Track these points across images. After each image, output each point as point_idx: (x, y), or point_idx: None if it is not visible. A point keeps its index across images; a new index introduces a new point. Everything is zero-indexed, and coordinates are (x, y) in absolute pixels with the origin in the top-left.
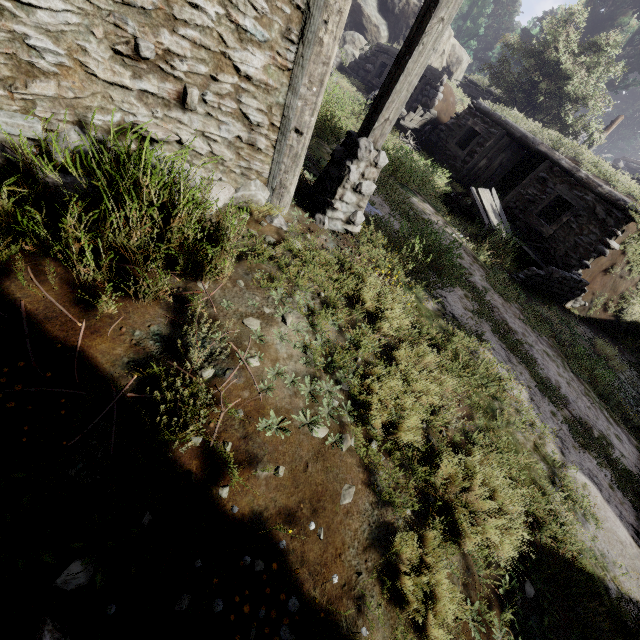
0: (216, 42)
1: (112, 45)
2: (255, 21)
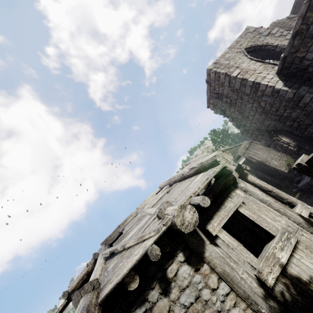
0: (278, 156)
1: (278, 161)
2: (276, 153)
